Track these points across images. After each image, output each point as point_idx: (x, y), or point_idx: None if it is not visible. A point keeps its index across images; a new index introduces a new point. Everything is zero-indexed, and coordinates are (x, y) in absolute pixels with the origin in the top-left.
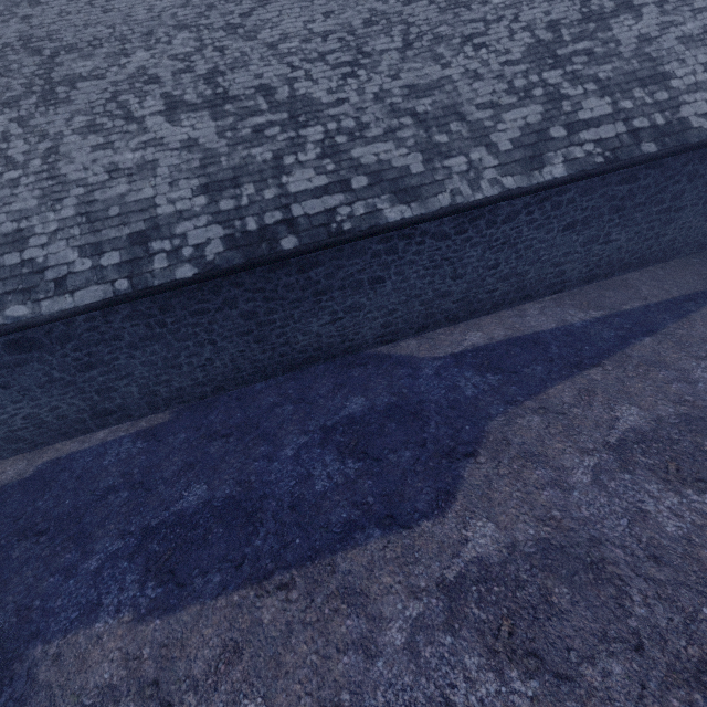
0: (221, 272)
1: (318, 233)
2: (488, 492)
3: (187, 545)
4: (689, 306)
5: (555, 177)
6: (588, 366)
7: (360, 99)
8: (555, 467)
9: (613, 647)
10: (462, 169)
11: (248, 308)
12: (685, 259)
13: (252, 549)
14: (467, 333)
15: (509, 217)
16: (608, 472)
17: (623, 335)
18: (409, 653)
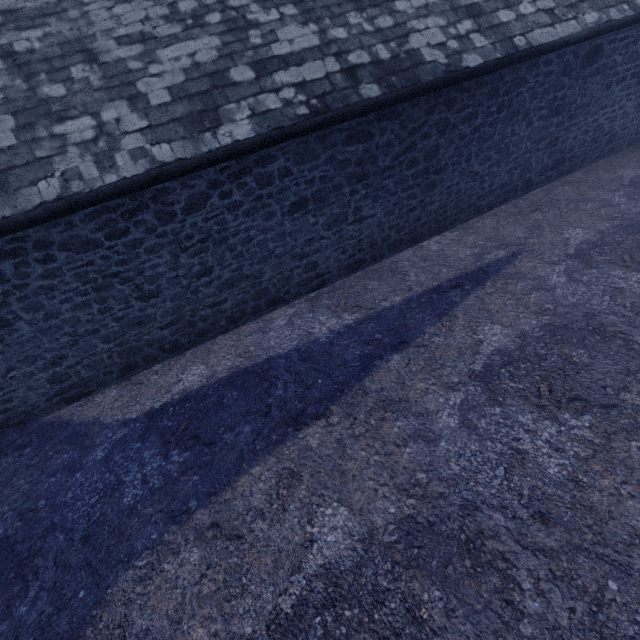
0: None
1: None
2: None
3: None
4: (454, 296)
5: (236, 139)
6: (309, 418)
7: None
8: None
9: None
10: (85, 137)
11: None
12: (462, 227)
13: None
14: (188, 367)
15: (194, 203)
16: None
17: (370, 352)
18: None
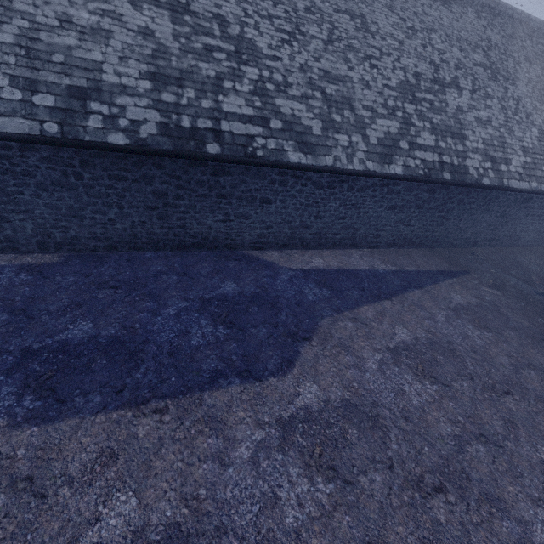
0: (150, 151)
1: (237, 150)
2: (316, 365)
3: (69, 369)
4: (440, 278)
5: (396, 173)
6: (383, 298)
7: (290, 64)
8: (358, 356)
9: (378, 466)
10: (345, 144)
11: (161, 188)
12: (441, 249)
13: (132, 380)
14: (314, 257)
15: (362, 188)
16: (387, 364)
17: (405, 285)
18: (252, 464)
